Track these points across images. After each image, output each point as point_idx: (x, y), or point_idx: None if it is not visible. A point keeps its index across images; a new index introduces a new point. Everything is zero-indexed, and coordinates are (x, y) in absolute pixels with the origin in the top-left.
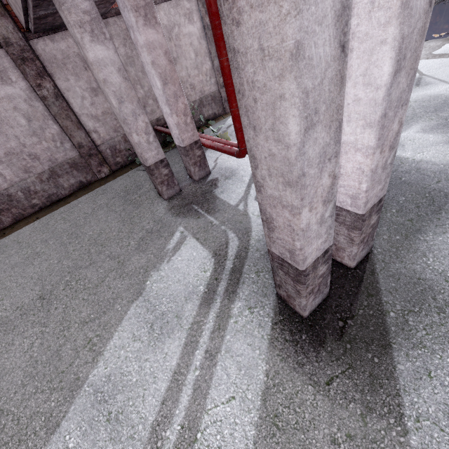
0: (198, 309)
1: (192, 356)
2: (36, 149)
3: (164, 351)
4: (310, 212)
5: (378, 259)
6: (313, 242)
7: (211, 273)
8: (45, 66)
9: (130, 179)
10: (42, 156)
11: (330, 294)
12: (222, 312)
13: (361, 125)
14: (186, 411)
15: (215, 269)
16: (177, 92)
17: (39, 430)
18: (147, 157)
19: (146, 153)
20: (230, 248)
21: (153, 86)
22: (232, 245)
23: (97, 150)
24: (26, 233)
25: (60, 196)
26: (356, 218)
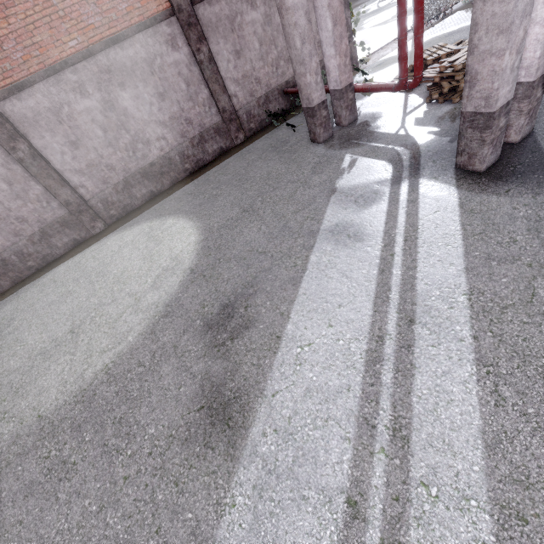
0: (390, 187)
1: (397, 205)
2: (190, 114)
3: (373, 208)
4: (509, 57)
5: (539, 134)
6: (504, 87)
7: (392, 170)
8: (203, 31)
9: (270, 139)
10: (194, 121)
11: (500, 158)
12: (411, 184)
13: (541, 3)
14: (406, 222)
15: (395, 167)
16: (342, 34)
17: (300, 251)
18: (314, 98)
19: (314, 94)
20: (402, 155)
21: (320, 30)
22: (404, 154)
23: (236, 115)
24: (191, 188)
25: (205, 162)
26: (527, 87)
